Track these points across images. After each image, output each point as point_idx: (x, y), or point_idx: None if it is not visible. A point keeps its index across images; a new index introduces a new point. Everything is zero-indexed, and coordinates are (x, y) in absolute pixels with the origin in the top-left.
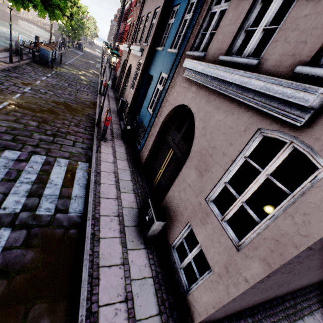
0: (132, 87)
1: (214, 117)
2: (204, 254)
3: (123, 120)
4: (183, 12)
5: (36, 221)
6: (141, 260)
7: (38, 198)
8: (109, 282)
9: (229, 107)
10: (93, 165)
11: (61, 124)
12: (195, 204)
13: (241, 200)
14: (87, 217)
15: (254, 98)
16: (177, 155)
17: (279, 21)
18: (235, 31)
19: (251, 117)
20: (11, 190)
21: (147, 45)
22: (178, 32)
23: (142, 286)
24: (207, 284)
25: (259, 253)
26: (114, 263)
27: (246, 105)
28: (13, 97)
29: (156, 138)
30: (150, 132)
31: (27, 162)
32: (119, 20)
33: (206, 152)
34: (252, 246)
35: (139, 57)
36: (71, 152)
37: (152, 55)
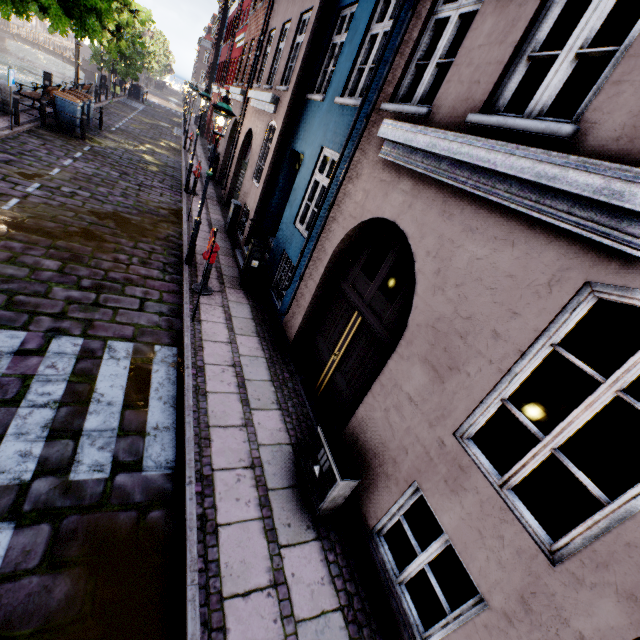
0: (256, 176)
1: (463, 251)
2: (438, 536)
3: (240, 246)
4: (368, 20)
5: (70, 498)
6: (311, 568)
7: (72, 439)
8: (248, 636)
9: (503, 229)
10: (187, 351)
11: (112, 263)
12: (429, 443)
13: (552, 444)
14: (184, 477)
15: (571, 211)
16: (373, 326)
17: (568, 37)
18: (505, 58)
19: (563, 254)
20: (10, 427)
21: (287, 89)
22: (358, 62)
23: (320, 635)
24: (474, 632)
25: (615, 579)
26: (255, 585)
27: (546, 226)
28: (2, 206)
29: (318, 288)
30: (305, 275)
31: (41, 355)
32: (218, 39)
33: (448, 326)
34: (591, 559)
35: (270, 115)
36: (138, 325)
37: (299, 110)
